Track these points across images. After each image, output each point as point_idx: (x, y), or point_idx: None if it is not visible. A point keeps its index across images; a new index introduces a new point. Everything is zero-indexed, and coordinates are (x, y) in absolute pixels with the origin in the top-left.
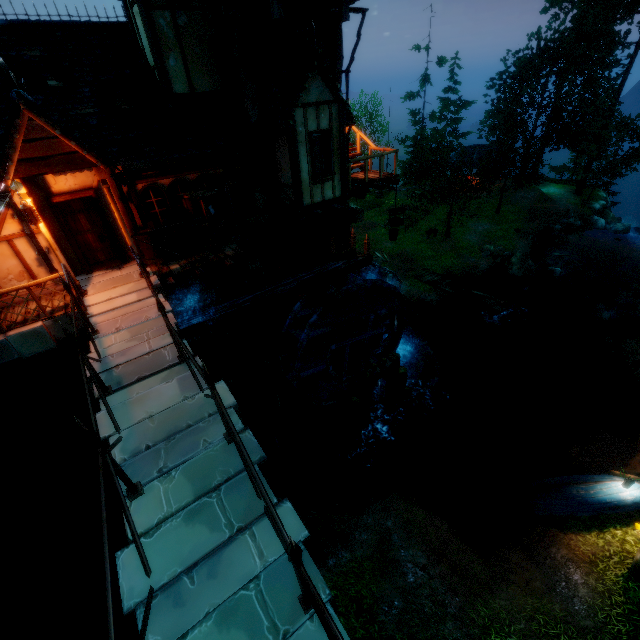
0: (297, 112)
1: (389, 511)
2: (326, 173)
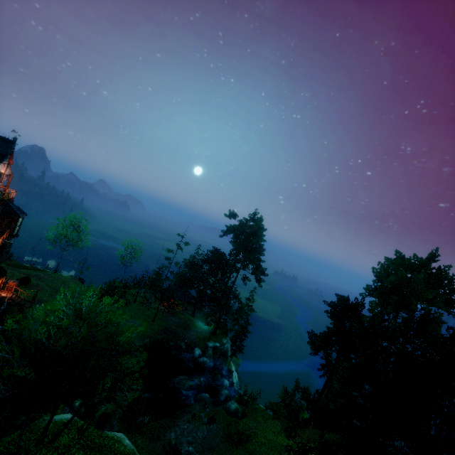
0: None
1: None
2: None
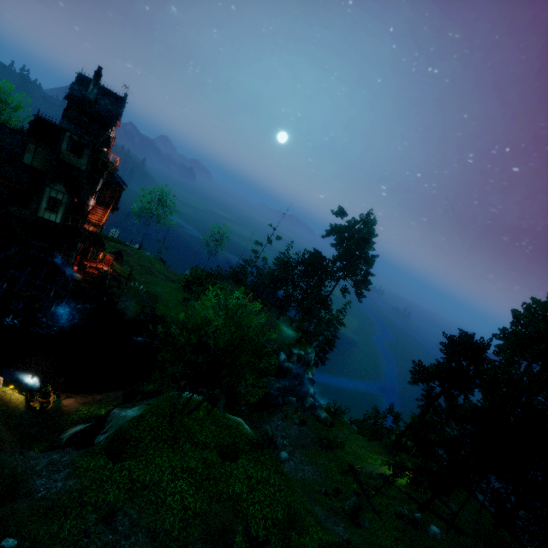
0: (48, 188)
1: None
2: (52, 211)
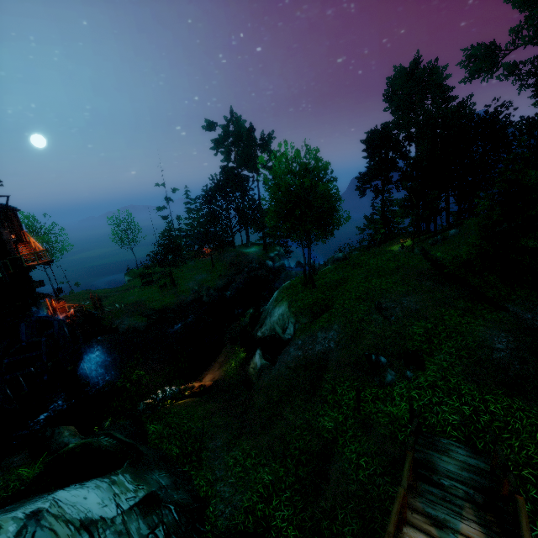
0: None
1: (22, 453)
2: None
